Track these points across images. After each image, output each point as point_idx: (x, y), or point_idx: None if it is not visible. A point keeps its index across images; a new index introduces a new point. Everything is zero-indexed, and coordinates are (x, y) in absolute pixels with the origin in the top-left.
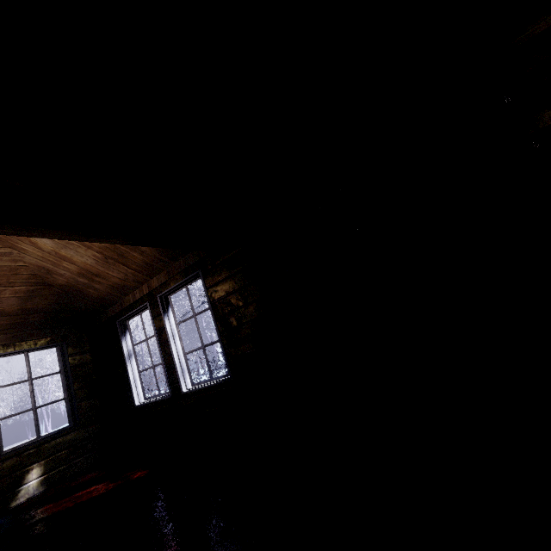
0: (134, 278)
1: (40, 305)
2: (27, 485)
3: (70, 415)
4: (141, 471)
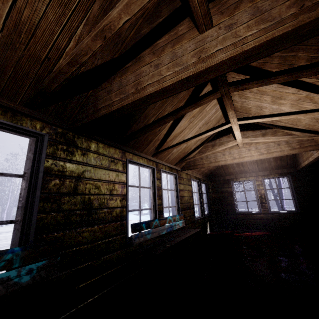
0: (253, 170)
1: (213, 169)
2: (207, 228)
3: (208, 209)
4: (264, 232)
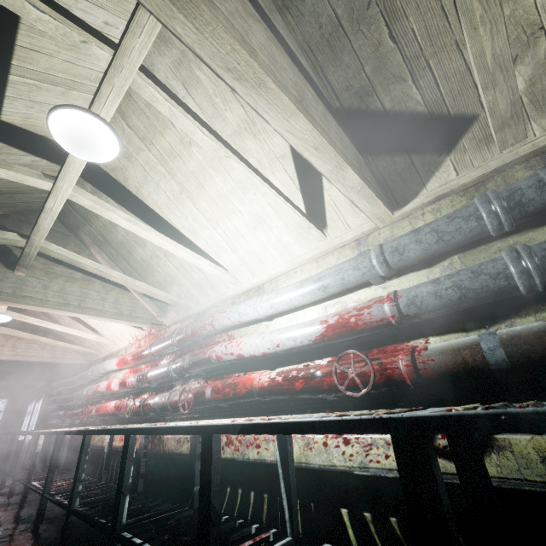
0: None
1: None
2: None
3: None
4: None
